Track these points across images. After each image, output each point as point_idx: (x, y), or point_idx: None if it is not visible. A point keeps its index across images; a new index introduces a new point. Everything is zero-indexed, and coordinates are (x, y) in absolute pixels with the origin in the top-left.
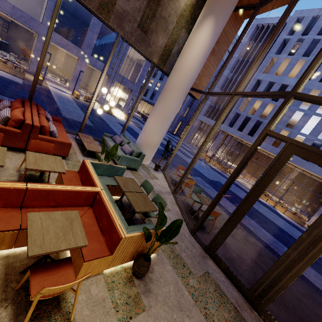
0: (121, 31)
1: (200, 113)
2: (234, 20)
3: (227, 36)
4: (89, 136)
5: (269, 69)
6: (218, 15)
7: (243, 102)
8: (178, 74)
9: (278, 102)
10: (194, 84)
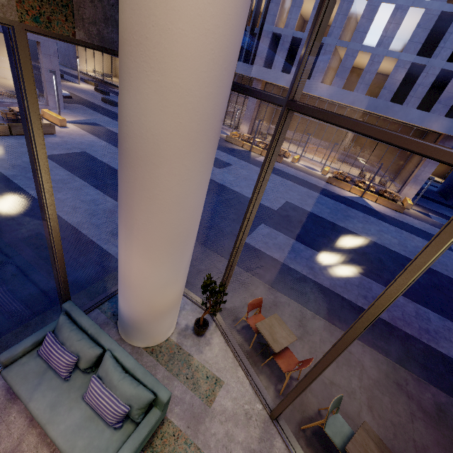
0: None
1: None
2: None
3: None
4: None
5: None
6: None
7: (280, 4)
8: (160, 70)
9: None
10: None
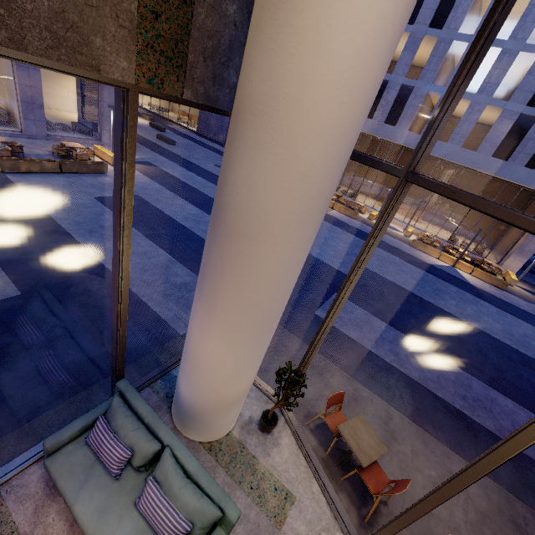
0: None
1: None
2: None
3: None
4: None
5: None
6: None
7: None
8: (283, 143)
9: (446, 31)
10: None
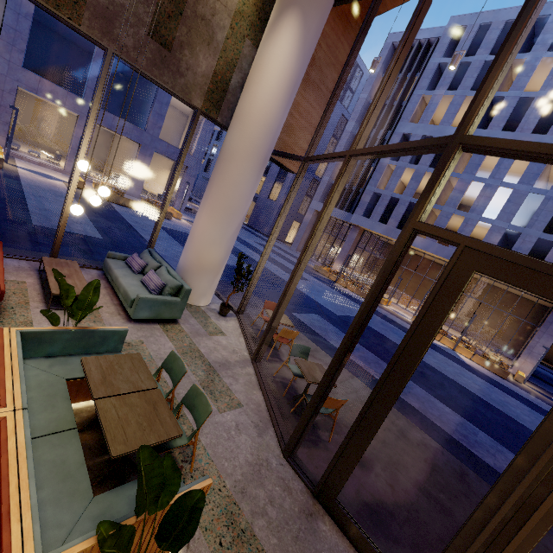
0: (111, 44)
1: (314, 199)
2: (343, 23)
3: (335, 54)
4: (72, 261)
5: (420, 116)
6: (307, 8)
7: (383, 173)
8: (243, 125)
9: None
10: (285, 145)
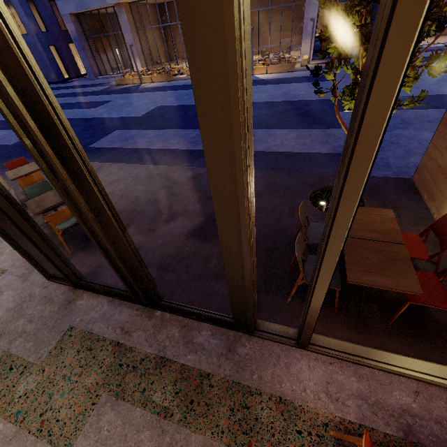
0: None
1: None
2: None
3: None
4: None
5: None
6: None
7: None
8: None
9: None
10: None
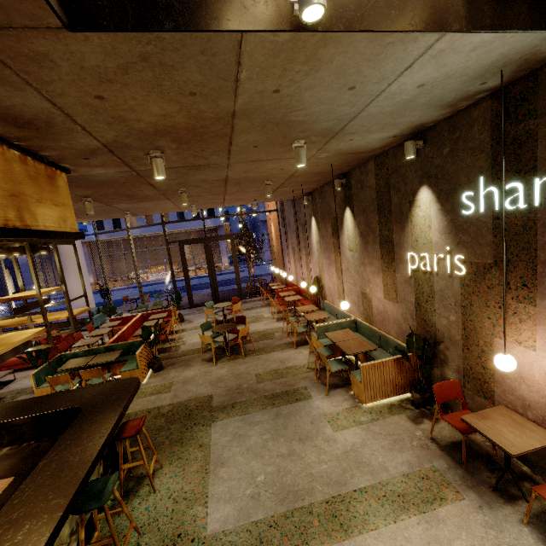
0: None
1: None
2: None
3: None
4: None
5: None
6: None
7: None
8: None
9: None
10: None
